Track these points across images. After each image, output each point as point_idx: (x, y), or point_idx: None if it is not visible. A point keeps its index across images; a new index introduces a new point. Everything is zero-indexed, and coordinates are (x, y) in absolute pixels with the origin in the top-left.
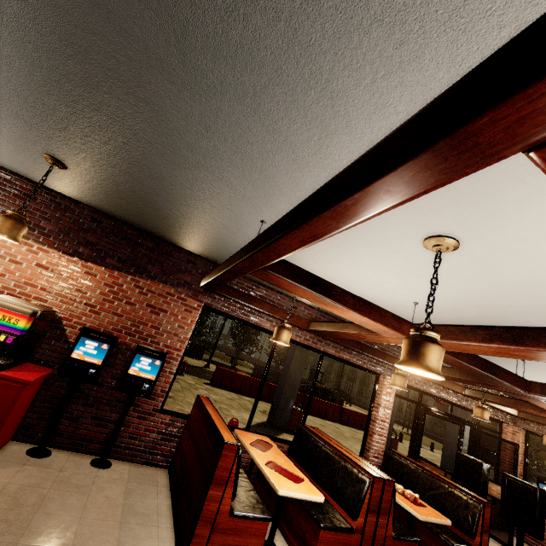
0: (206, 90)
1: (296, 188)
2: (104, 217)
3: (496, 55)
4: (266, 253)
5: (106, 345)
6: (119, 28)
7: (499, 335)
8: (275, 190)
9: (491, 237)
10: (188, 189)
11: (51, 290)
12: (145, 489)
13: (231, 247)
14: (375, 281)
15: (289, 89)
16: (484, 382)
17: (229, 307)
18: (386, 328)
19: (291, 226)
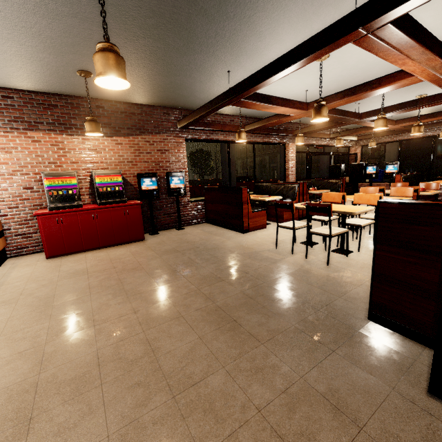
0: (224, 19)
1: (255, 50)
2: (102, 103)
3: (344, 18)
4: (250, 91)
5: (154, 178)
6: (191, 3)
7: (346, 94)
8: (243, 53)
9: (342, 48)
10: (185, 66)
11: (106, 161)
12: (206, 228)
13: (198, 94)
14: (286, 86)
15: (266, 13)
16: (340, 123)
17: (198, 135)
18: (296, 110)
19: (270, 75)
